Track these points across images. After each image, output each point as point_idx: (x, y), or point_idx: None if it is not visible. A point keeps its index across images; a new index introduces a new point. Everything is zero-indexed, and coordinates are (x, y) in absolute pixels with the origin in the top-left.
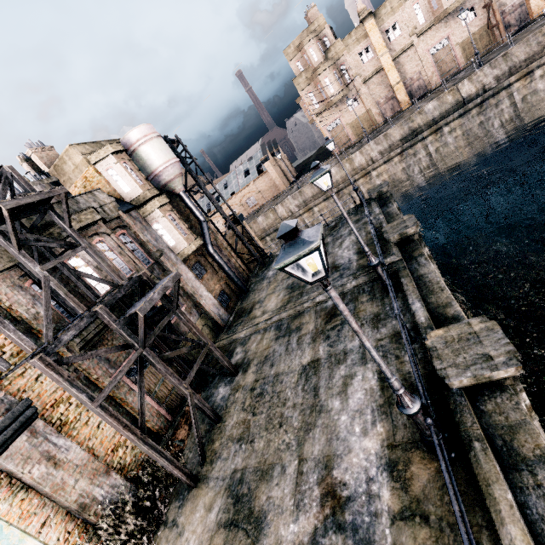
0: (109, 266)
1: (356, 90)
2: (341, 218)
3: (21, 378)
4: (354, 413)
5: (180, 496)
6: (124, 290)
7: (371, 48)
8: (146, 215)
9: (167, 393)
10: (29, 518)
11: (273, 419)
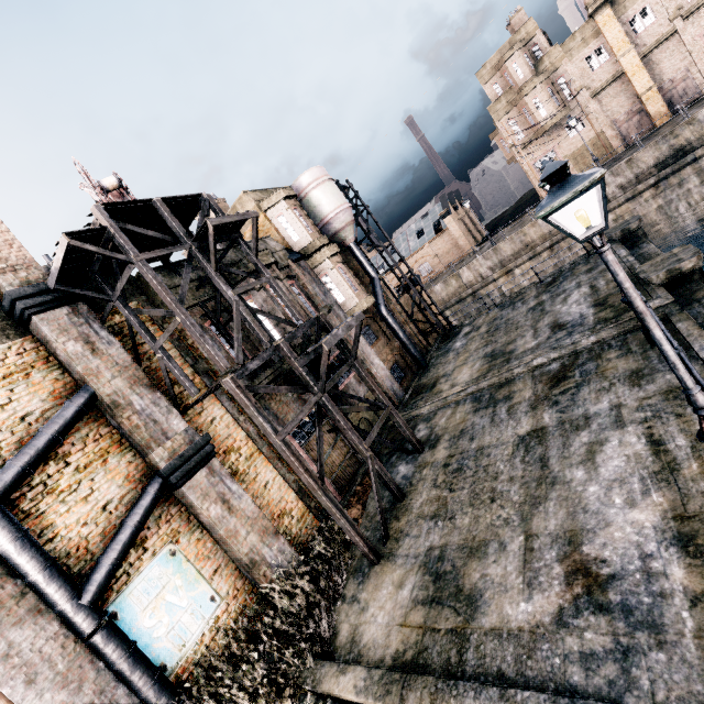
0: (290, 301)
1: (580, 109)
2: (562, 271)
3: (199, 417)
4: (610, 483)
5: (358, 573)
6: (303, 331)
7: (606, 49)
8: (315, 265)
9: (334, 469)
10: (203, 560)
11: (481, 494)
